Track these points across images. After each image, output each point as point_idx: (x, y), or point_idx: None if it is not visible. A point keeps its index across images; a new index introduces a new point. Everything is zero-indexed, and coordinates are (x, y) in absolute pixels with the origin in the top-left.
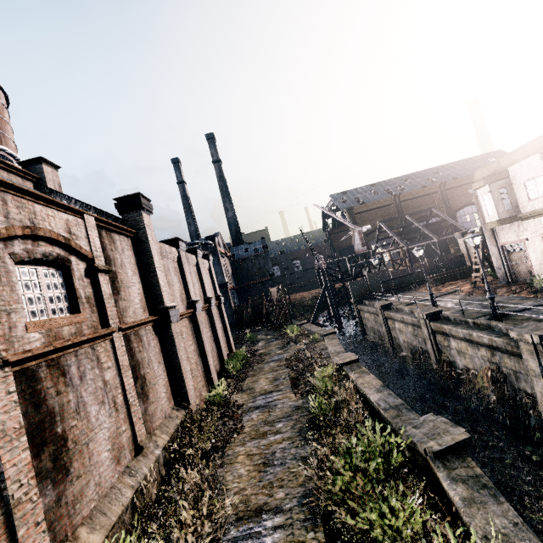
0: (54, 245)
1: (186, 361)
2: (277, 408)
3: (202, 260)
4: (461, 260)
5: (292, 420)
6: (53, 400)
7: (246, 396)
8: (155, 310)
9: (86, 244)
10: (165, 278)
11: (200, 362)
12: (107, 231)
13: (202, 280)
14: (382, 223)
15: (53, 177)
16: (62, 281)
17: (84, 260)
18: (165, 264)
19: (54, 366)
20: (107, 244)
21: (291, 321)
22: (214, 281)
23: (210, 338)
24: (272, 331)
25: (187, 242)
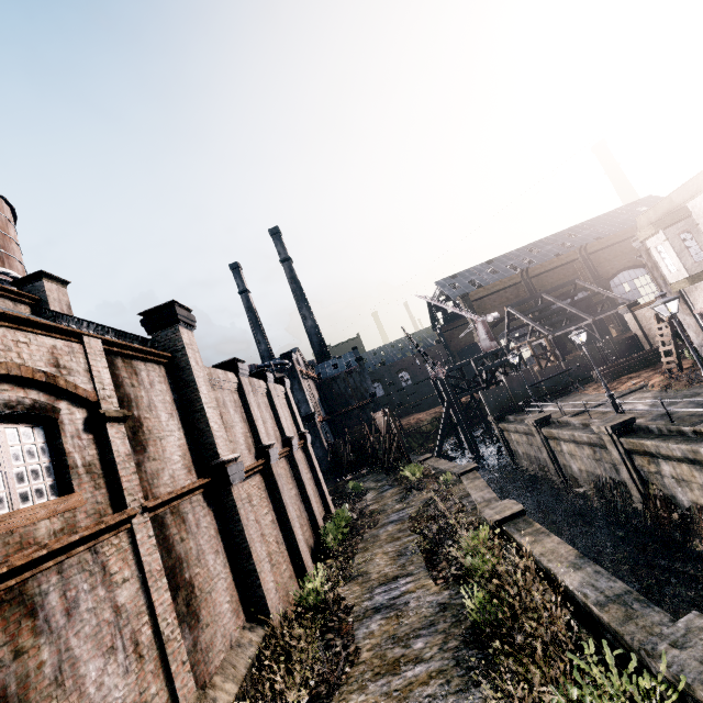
0: (28, 388)
1: (259, 543)
2: (409, 609)
3: (275, 386)
4: (636, 343)
5: (438, 633)
6: (6, 672)
7: (358, 588)
8: (207, 469)
9: (87, 381)
10: (218, 418)
11: (283, 539)
12: (125, 358)
13: (276, 414)
14: (511, 308)
15: (60, 296)
16: (43, 443)
17: (83, 405)
18: (218, 397)
19: (13, 600)
20: (124, 378)
21: (408, 458)
22: (294, 413)
23: (296, 498)
24: (384, 474)
25: (256, 364)
